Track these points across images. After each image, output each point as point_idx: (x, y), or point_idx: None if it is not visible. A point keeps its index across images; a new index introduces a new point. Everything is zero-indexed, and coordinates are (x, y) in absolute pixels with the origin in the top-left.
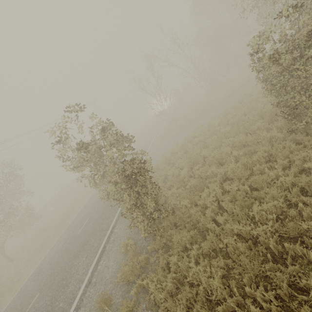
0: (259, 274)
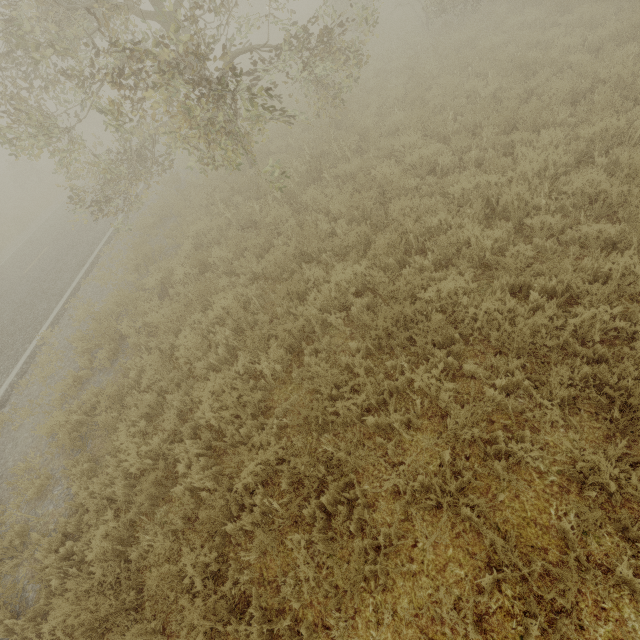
0: None
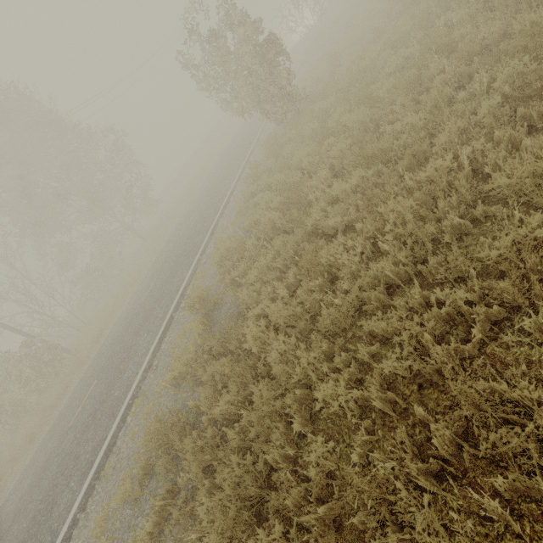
0: None
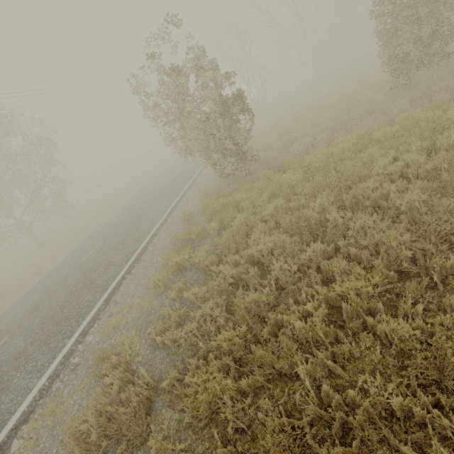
0: None
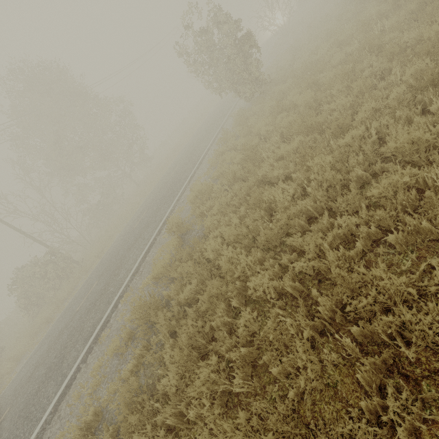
0: None
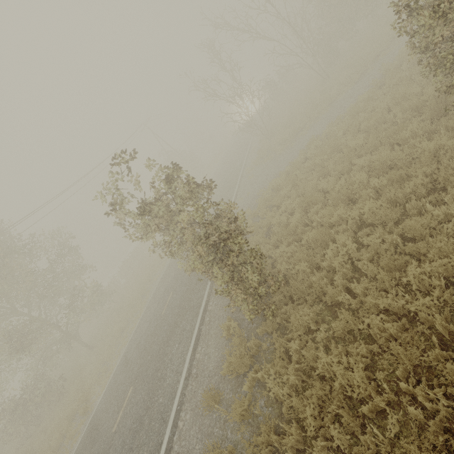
0: (419, 363)
